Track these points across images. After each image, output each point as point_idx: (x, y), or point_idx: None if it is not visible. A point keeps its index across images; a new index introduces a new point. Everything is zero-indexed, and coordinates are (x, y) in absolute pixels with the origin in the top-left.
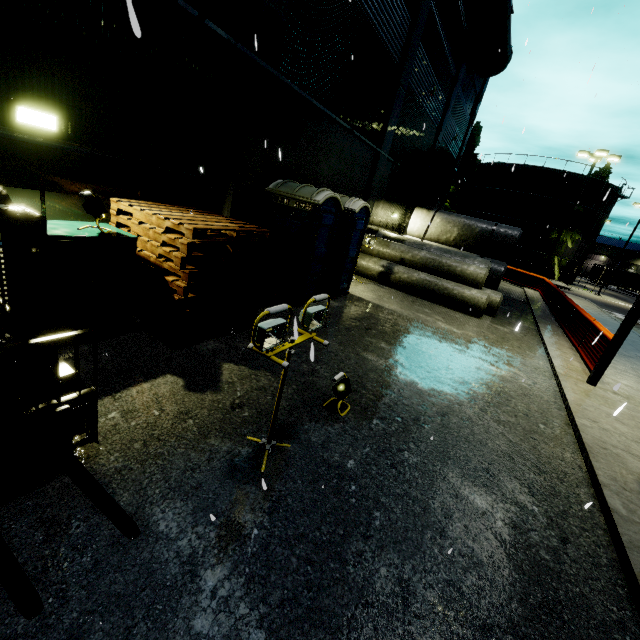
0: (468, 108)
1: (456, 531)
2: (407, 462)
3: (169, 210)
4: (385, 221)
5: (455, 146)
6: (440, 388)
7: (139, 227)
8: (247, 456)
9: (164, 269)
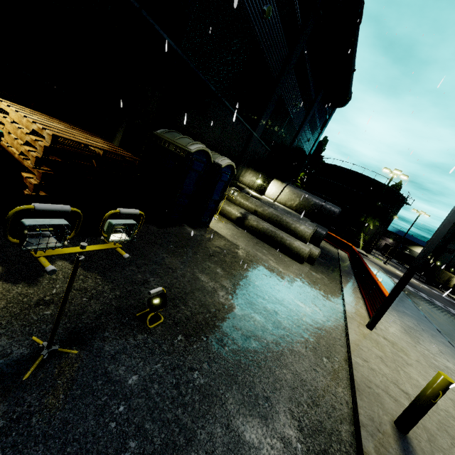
0: (320, 124)
1: None
2: (193, 383)
3: (50, 120)
4: (251, 183)
5: (308, 146)
6: (252, 314)
7: (11, 125)
8: (17, 359)
9: (25, 166)
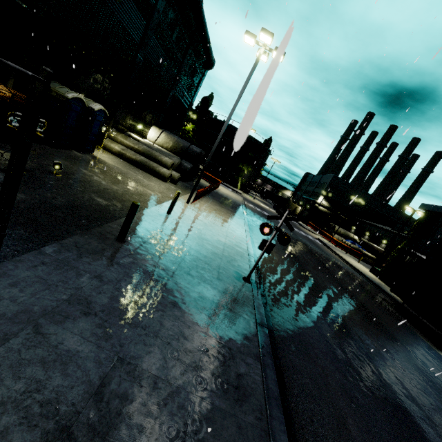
0: (195, 82)
1: (83, 199)
2: (77, 189)
3: None
4: (134, 128)
5: (186, 100)
6: (113, 186)
7: None
8: (5, 169)
9: None
